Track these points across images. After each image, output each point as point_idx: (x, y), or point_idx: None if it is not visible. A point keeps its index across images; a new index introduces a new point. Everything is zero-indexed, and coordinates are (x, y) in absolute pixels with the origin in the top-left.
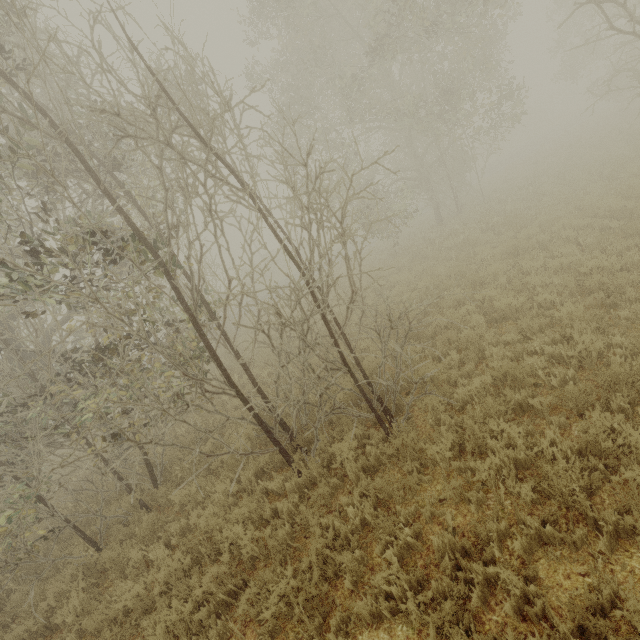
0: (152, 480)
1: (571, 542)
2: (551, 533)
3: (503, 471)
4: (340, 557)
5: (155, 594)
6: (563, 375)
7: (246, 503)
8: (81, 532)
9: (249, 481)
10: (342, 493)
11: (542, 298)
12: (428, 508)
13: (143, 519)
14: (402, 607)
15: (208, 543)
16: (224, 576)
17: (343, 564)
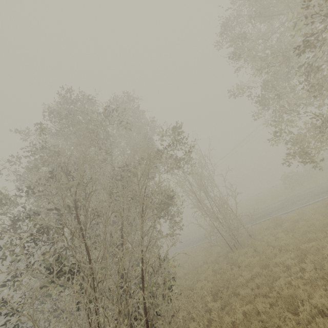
0: None
1: None
2: None
3: None
4: None
5: None
6: None
7: None
8: None
9: None
10: None
11: None
12: None
13: None
14: None
15: None
16: None
17: None
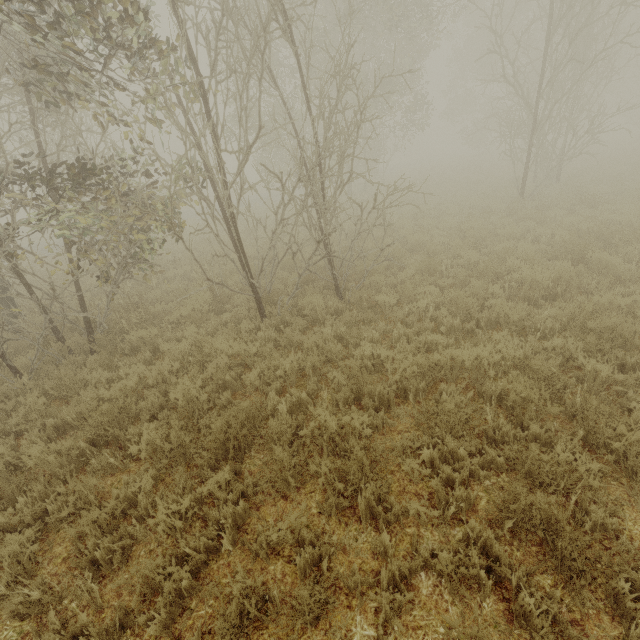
0: (88, 331)
1: (466, 330)
2: (458, 325)
3: (428, 308)
4: (330, 345)
5: (150, 384)
6: (455, 273)
7: (229, 331)
8: (9, 361)
9: (214, 330)
10: (308, 332)
11: (438, 240)
12: (382, 327)
13: (89, 357)
14: (382, 356)
15: (199, 352)
16: (225, 367)
17: (331, 350)
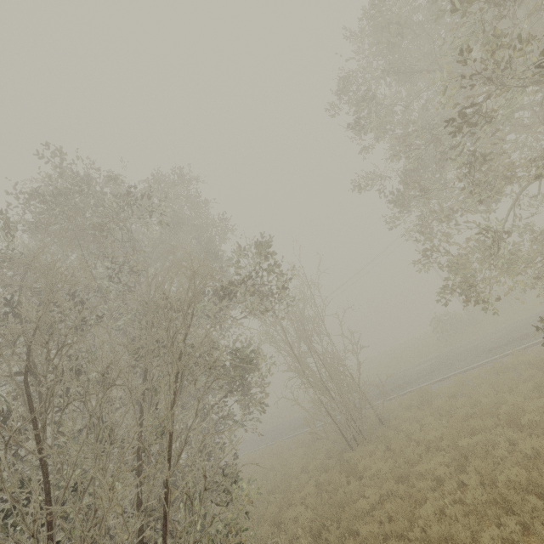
0: None
1: None
2: None
3: None
4: None
5: None
6: None
7: None
8: None
9: None
10: None
11: None
12: None
13: None
14: None
15: None
16: None
17: None
